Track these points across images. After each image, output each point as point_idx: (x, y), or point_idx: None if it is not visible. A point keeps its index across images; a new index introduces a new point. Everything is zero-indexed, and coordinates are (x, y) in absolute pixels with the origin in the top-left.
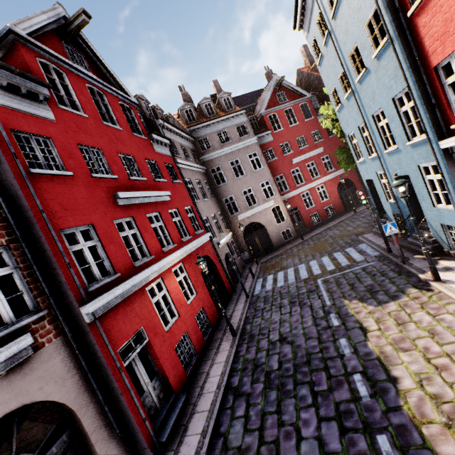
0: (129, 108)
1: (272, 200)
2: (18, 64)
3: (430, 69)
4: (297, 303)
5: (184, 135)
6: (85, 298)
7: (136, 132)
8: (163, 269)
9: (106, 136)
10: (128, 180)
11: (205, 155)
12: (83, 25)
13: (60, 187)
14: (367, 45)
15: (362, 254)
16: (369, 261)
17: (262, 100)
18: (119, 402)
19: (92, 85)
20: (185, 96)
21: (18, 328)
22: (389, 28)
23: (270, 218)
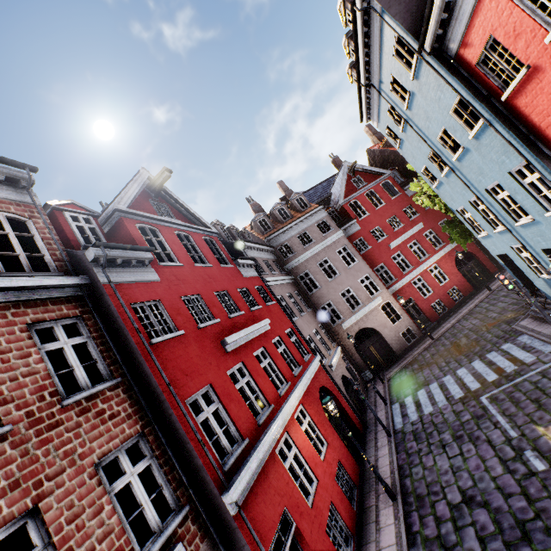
0: (211, 240)
1: (379, 296)
2: (122, 235)
3: (549, 141)
4: (466, 438)
5: (264, 248)
6: (224, 481)
7: (222, 263)
8: (286, 419)
9: (201, 278)
10: (228, 319)
11: (289, 262)
12: (166, 180)
13: (176, 350)
14: (458, 127)
15: (529, 351)
16: (545, 361)
17: (337, 190)
18: None
19: (179, 231)
20: (254, 206)
21: (167, 536)
22: (483, 113)
23: (382, 319)
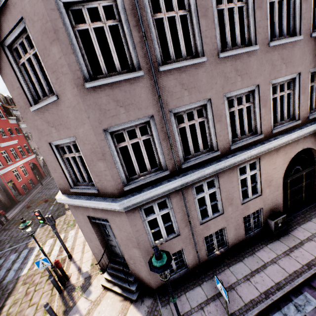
0: None
1: None
2: None
3: None
4: None
5: None
6: None
7: (2, 117)
8: (17, 166)
9: None
10: (2, 138)
11: None
12: None
13: None
14: None
15: None
16: None
17: None
18: (8, 192)
19: None
20: None
21: None
22: None
23: None
